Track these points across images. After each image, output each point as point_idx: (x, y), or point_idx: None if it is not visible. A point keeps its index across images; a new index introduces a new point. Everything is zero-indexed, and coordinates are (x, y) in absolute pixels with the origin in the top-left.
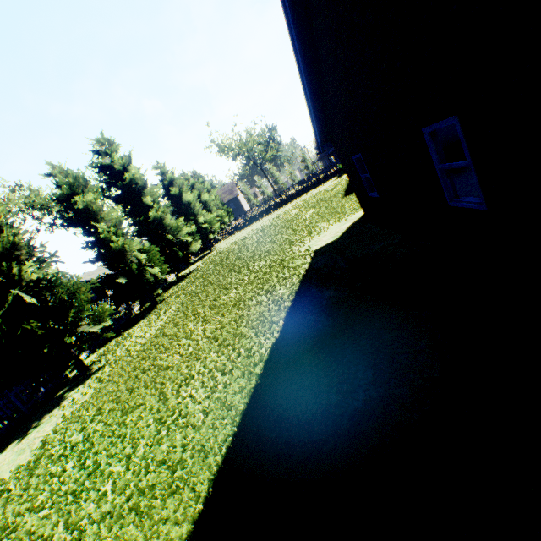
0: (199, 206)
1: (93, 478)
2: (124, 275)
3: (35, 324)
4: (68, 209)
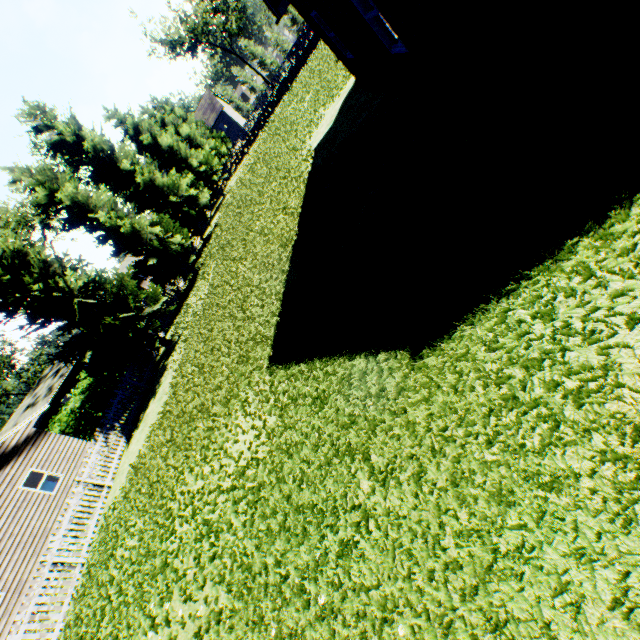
0: (183, 147)
1: (213, 372)
2: (152, 257)
3: (109, 319)
4: (57, 212)
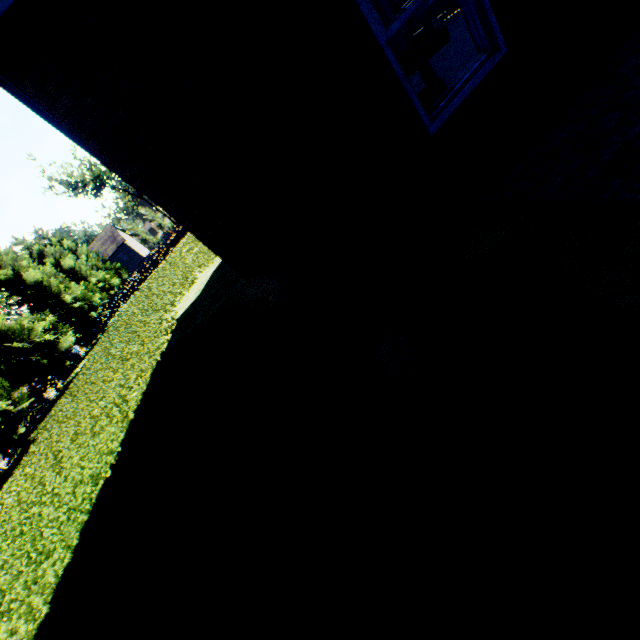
0: (56, 282)
1: None
2: None
3: None
4: None
